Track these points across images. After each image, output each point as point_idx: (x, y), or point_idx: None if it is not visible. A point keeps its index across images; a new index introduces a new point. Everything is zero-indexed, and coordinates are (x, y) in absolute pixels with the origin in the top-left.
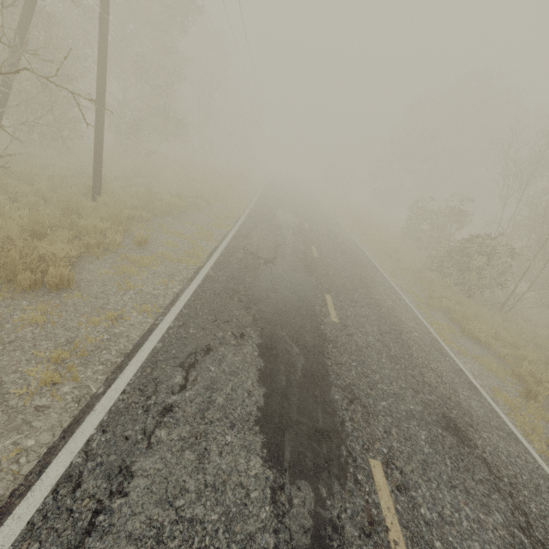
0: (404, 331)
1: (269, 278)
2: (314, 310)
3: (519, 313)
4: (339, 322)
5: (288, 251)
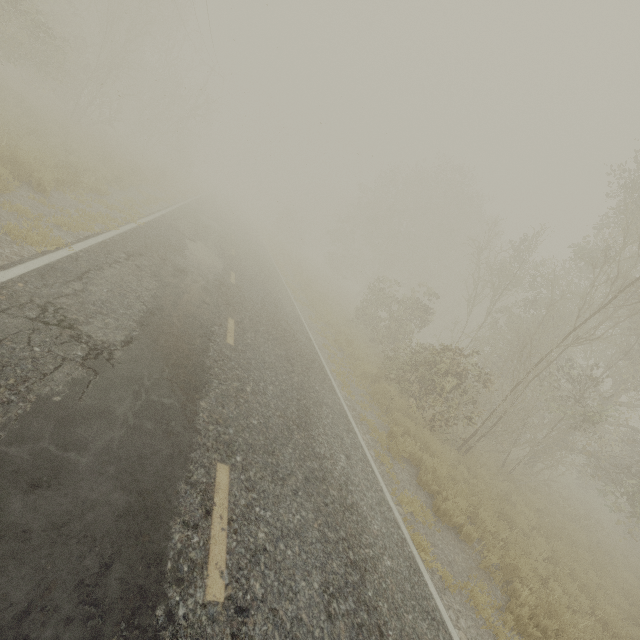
0: (369, 562)
1: (63, 416)
2: (160, 555)
3: (475, 452)
4: (225, 603)
5: (173, 326)
